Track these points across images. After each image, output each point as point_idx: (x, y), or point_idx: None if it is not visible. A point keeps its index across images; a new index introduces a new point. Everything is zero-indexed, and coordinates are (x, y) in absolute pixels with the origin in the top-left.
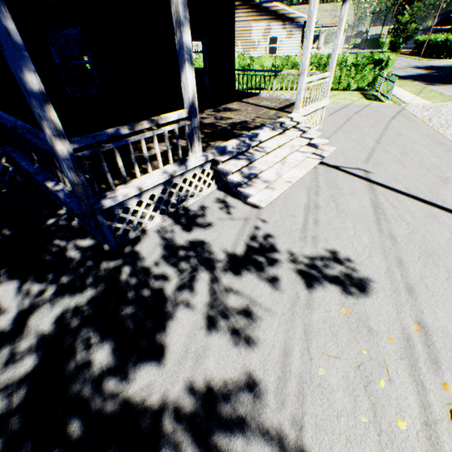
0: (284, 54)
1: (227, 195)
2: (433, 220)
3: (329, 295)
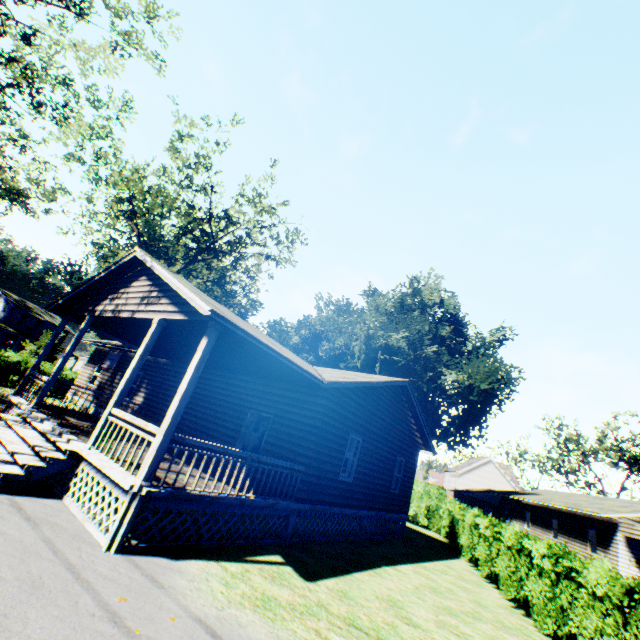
0: None
1: None
2: None
3: None
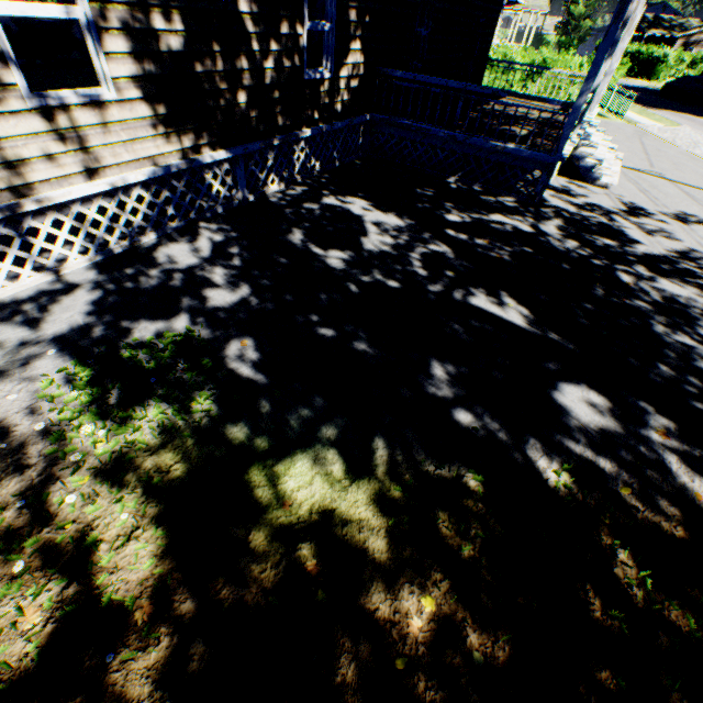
0: None
1: (570, 180)
2: None
3: (698, 228)
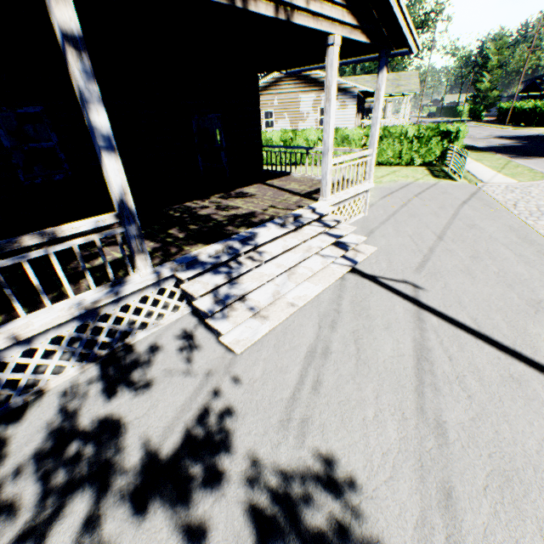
0: (337, 125)
1: (201, 323)
2: (515, 390)
3: None
